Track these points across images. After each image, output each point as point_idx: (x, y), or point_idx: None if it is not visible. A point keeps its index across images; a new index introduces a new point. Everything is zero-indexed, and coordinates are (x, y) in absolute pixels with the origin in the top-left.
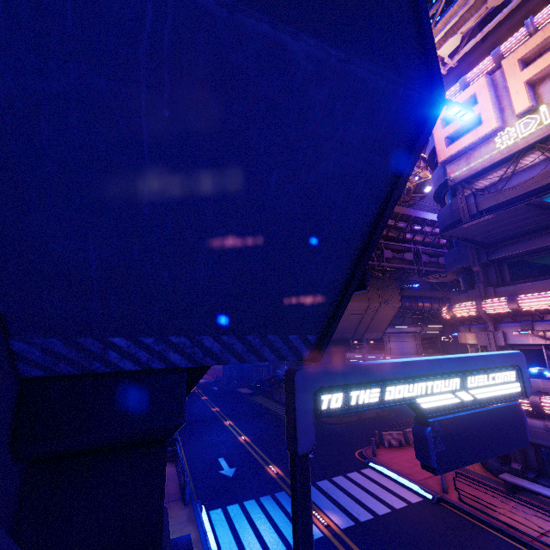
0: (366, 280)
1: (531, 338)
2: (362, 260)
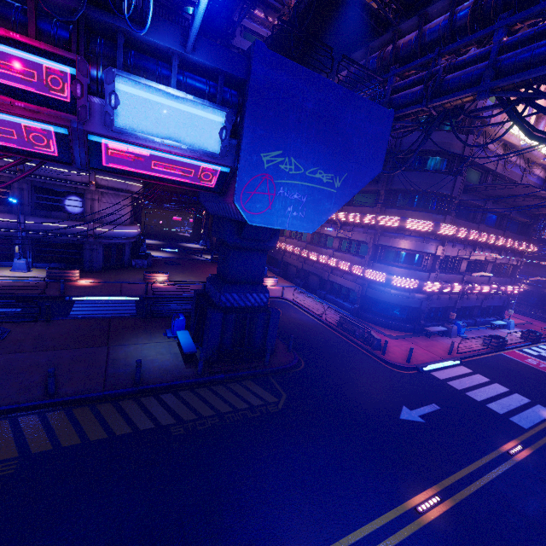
0: None
1: (452, 252)
2: None
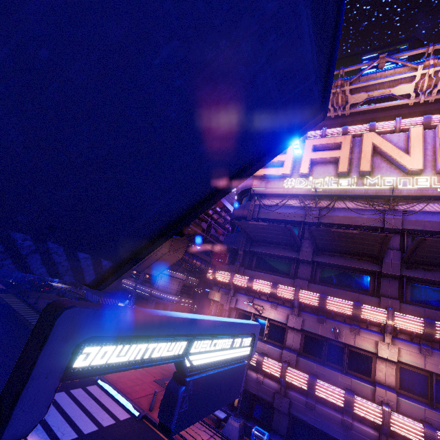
0: (187, 229)
1: (249, 307)
2: (199, 209)
